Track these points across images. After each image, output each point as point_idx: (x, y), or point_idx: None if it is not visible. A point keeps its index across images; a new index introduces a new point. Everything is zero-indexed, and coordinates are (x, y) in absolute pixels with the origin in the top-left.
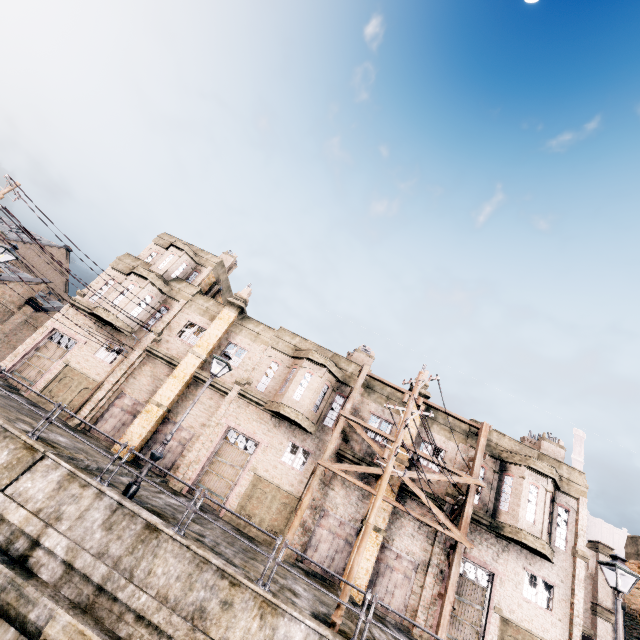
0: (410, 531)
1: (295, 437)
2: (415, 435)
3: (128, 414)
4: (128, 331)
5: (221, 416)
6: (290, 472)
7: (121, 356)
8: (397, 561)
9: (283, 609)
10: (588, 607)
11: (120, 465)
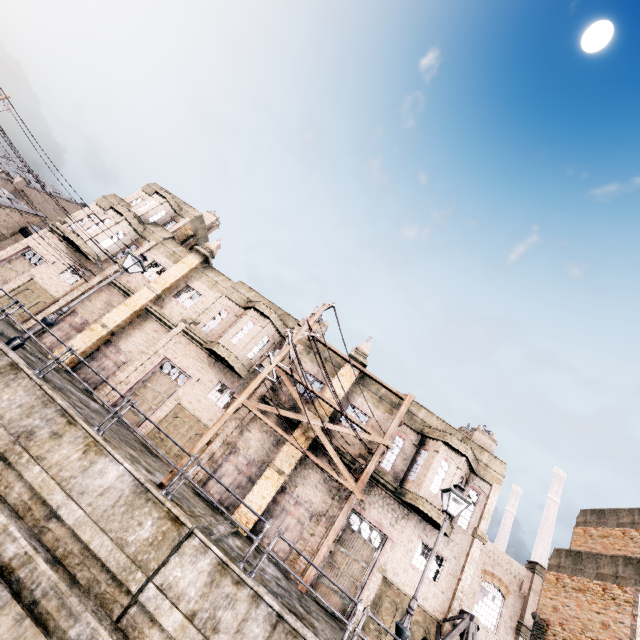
0: (315, 482)
1: (226, 378)
2: (342, 396)
3: (75, 331)
4: (93, 257)
5: (160, 347)
6: (212, 408)
7: (83, 280)
8: (294, 507)
9: (107, 450)
10: (513, 626)
11: (6, 314)
